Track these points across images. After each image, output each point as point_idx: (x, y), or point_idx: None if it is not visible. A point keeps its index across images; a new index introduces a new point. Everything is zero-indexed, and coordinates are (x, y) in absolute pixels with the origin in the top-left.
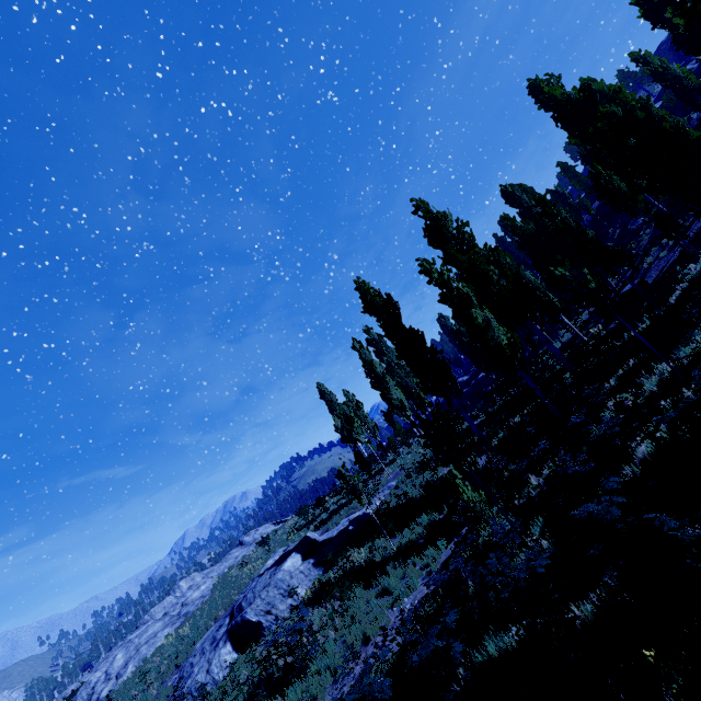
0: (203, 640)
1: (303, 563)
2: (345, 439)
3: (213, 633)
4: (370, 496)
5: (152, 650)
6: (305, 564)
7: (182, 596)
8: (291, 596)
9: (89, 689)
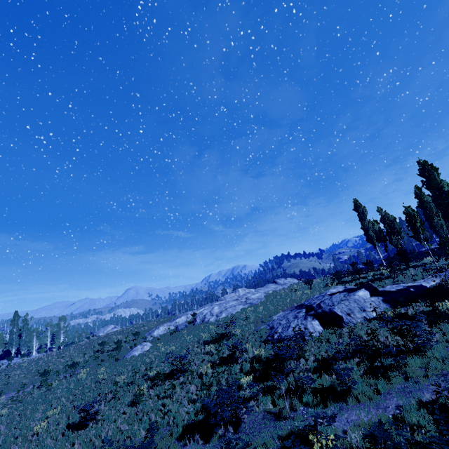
0: (277, 316)
1: (372, 297)
2: (379, 239)
3: (294, 313)
4: (437, 274)
5: (234, 311)
6: (374, 298)
7: (244, 295)
8: (371, 311)
9: (202, 315)
